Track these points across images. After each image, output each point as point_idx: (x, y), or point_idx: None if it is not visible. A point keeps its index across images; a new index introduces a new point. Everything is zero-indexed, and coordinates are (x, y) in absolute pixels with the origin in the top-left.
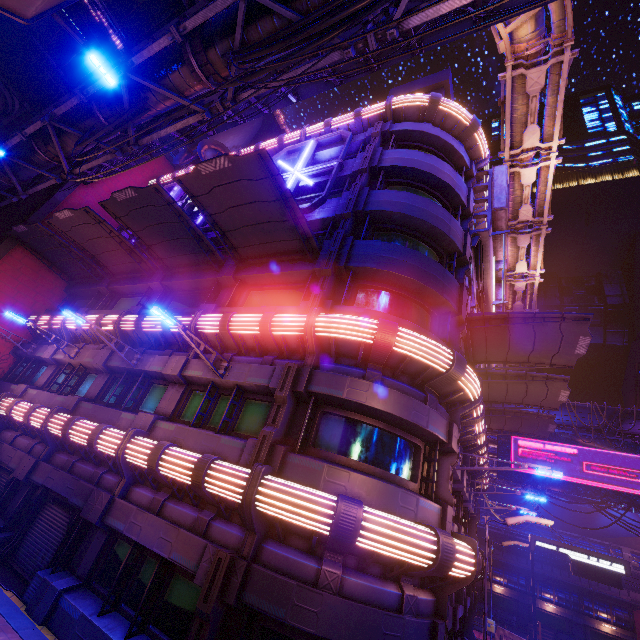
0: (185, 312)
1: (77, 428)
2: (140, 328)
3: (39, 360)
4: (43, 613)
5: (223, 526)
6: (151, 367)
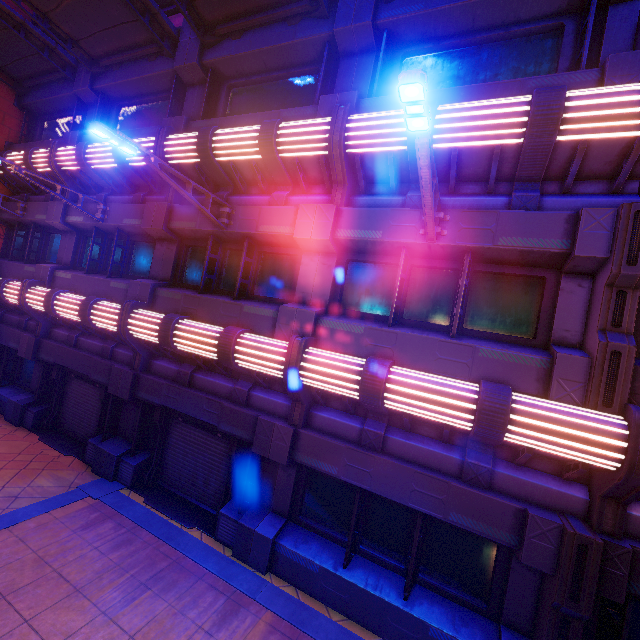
0: (285, 117)
1: (185, 335)
2: (211, 158)
3: (41, 226)
4: (263, 563)
5: (521, 476)
6: (261, 228)
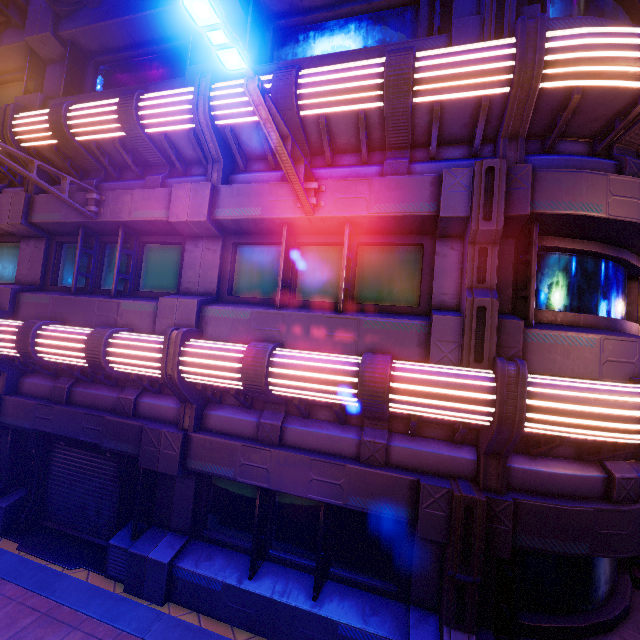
0: (153, 91)
1: (48, 342)
2: (68, 137)
3: None
4: (159, 593)
5: (415, 447)
6: (135, 214)
